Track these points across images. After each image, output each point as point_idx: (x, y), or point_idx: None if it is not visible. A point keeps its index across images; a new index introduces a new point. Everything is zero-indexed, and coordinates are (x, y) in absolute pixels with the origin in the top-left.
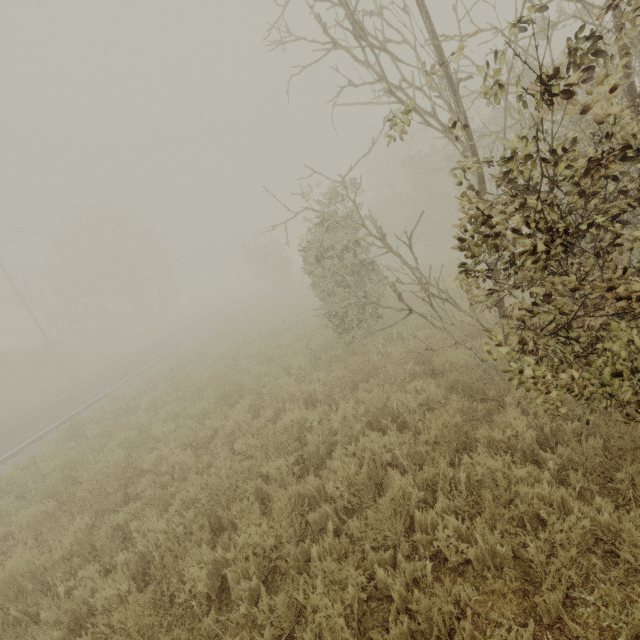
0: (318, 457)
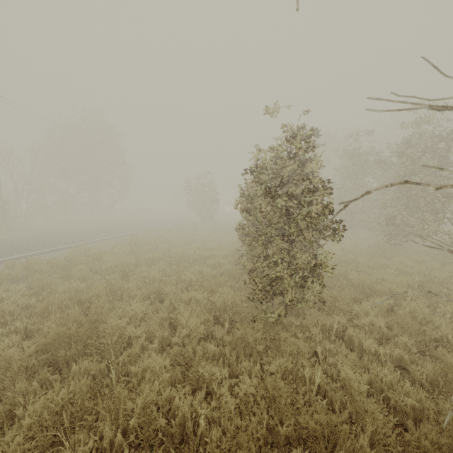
0: None
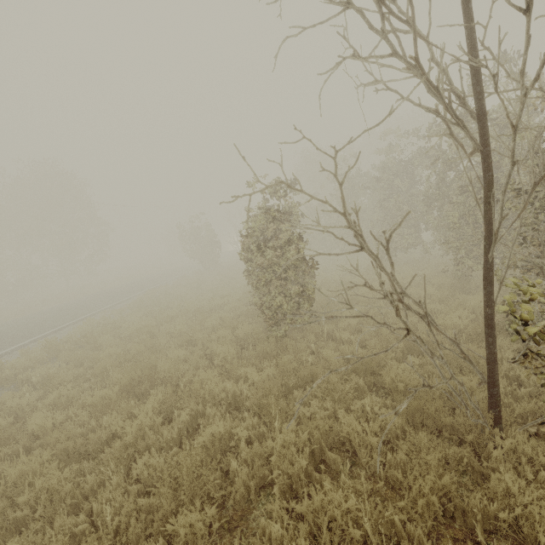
0: (244, 498)
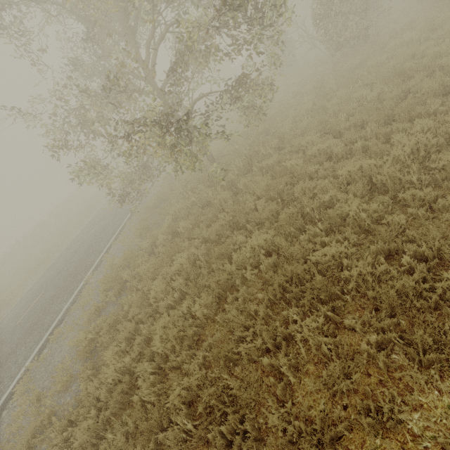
0: None
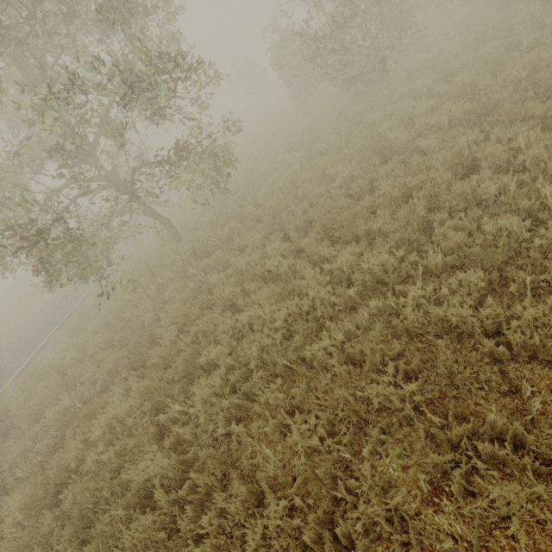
0: None
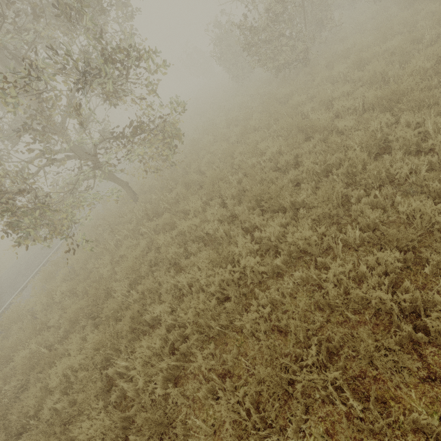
0: None
